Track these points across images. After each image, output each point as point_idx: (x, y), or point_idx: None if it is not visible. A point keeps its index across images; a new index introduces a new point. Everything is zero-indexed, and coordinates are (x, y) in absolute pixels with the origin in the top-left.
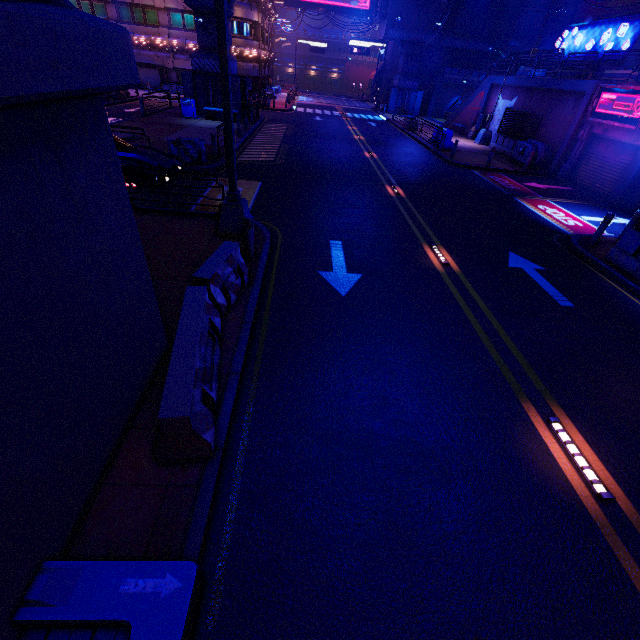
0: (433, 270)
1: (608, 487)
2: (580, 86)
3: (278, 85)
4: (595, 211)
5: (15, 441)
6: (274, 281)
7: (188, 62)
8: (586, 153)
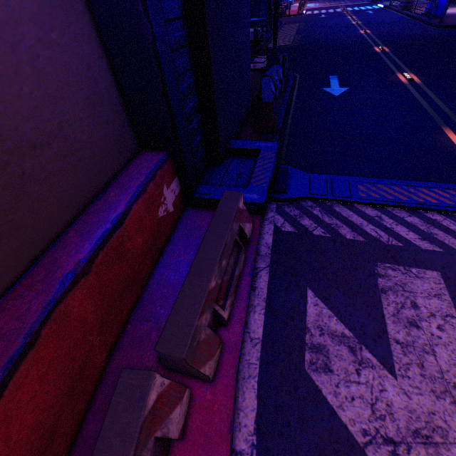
0: (400, 83)
1: None
2: None
3: None
4: None
5: (231, 88)
6: (296, 92)
7: None
8: None
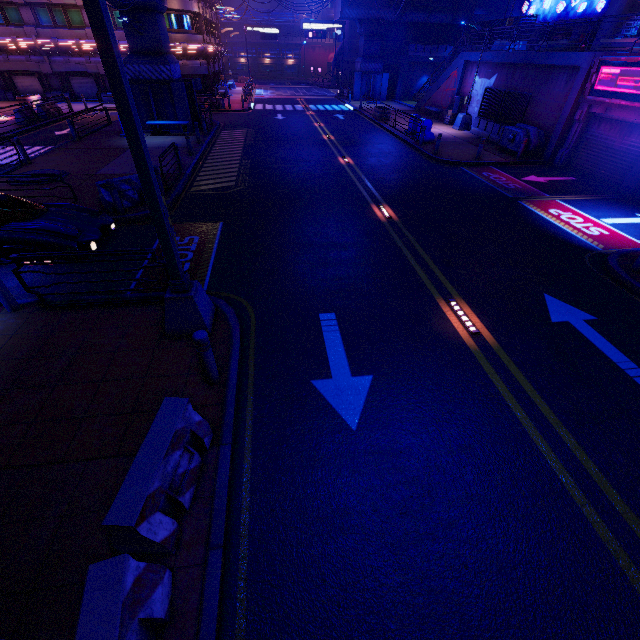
0: (462, 348)
1: None
2: (572, 59)
3: (231, 80)
4: (612, 208)
5: None
6: (251, 416)
7: None
8: (585, 135)
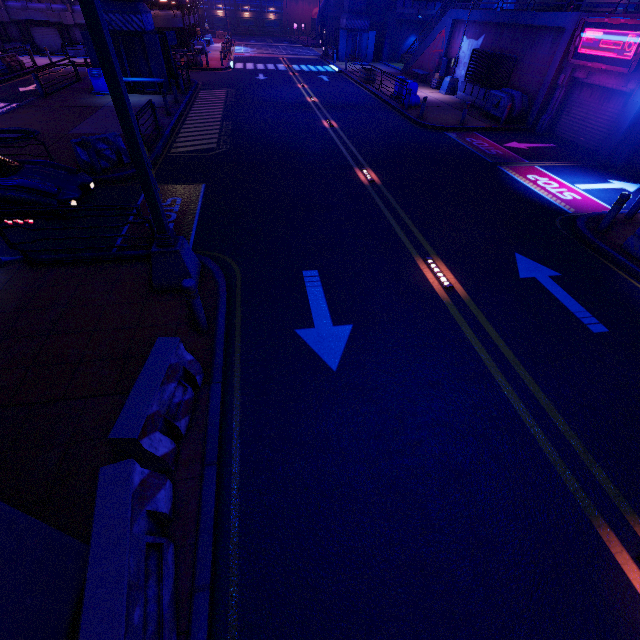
0: (436, 300)
1: None
2: (559, 20)
3: (209, 35)
4: (587, 175)
5: None
6: (240, 360)
7: None
8: (567, 101)
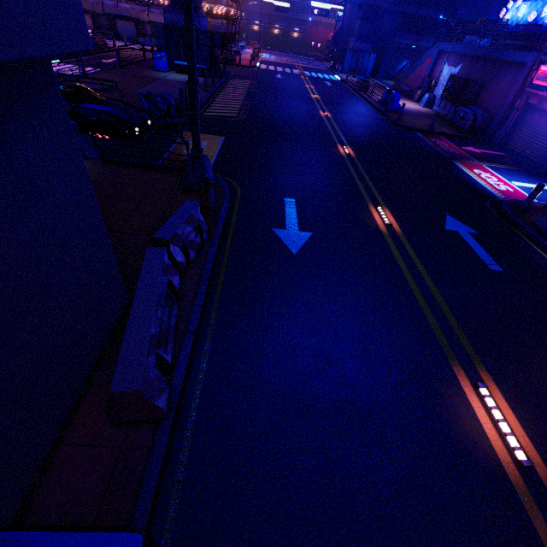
0: (377, 230)
1: (528, 454)
2: (521, 57)
3: (244, 42)
4: (524, 177)
5: None
6: (231, 237)
7: (162, 16)
8: (520, 121)
